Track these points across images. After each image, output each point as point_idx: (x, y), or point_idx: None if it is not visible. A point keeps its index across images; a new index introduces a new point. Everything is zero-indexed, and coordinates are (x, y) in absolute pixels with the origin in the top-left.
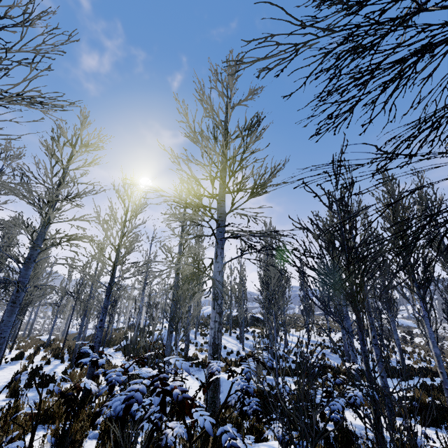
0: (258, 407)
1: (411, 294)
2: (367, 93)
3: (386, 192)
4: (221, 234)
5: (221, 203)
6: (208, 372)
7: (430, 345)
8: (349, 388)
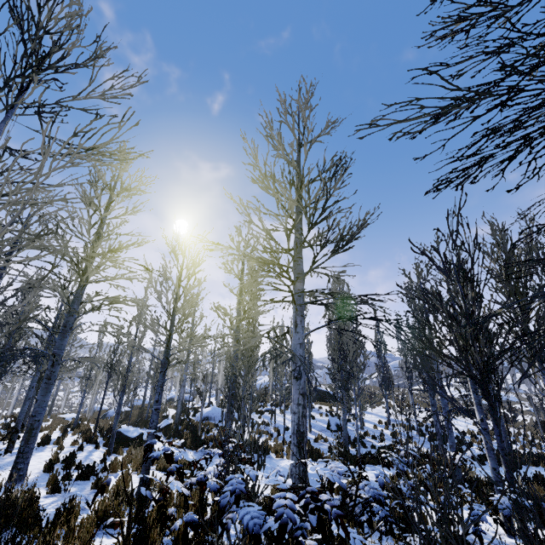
0: (341, 505)
1: (532, 370)
2: (502, 147)
3: (496, 246)
4: (300, 299)
5: (298, 261)
6: (293, 465)
7: (539, 425)
8: (490, 494)
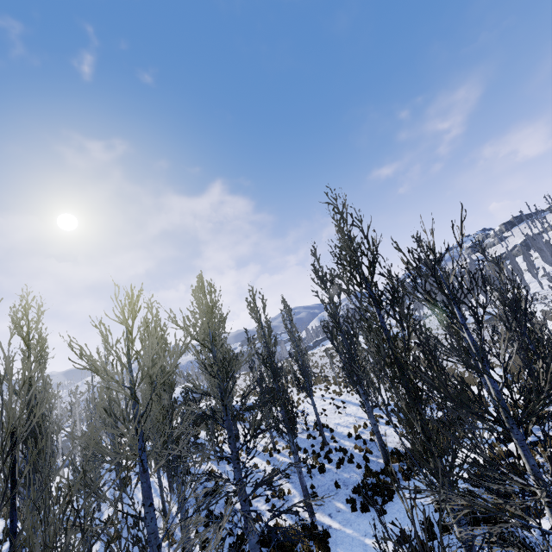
0: None
1: None
2: None
3: None
4: None
5: None
6: None
7: None
8: None
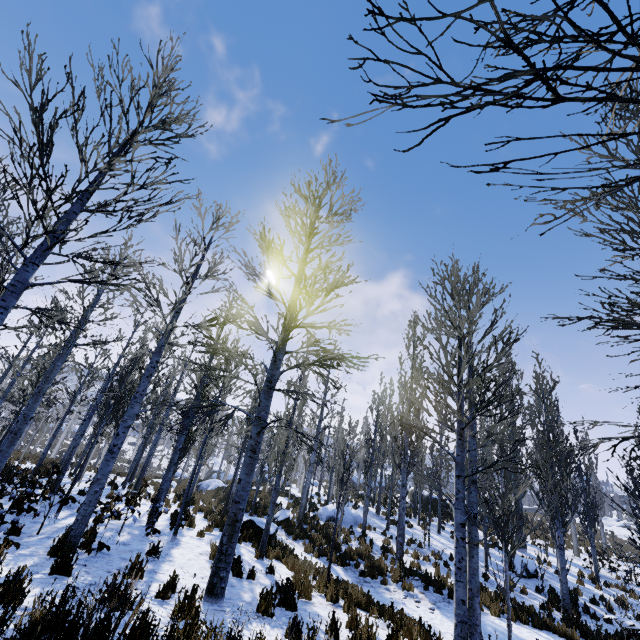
0: None
1: None
2: None
3: None
4: None
5: None
6: None
7: None
8: None
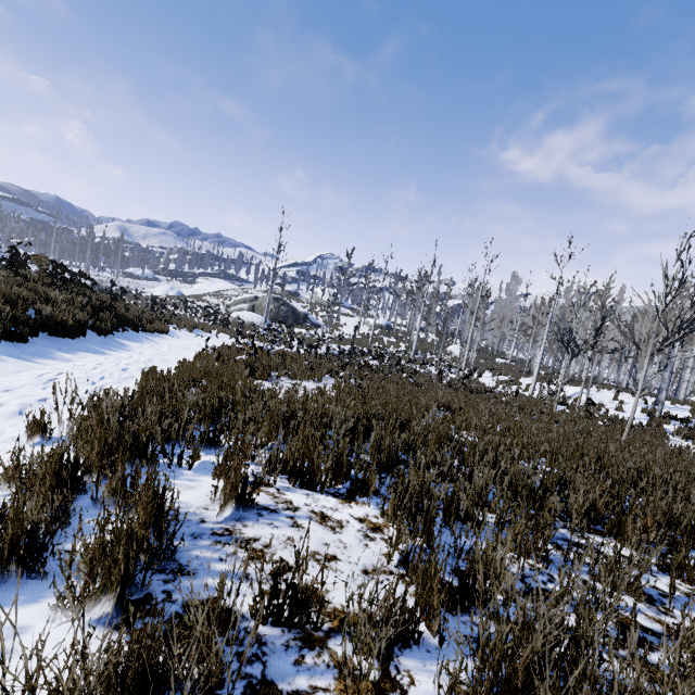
0: None
1: None
2: None
3: None
4: None
5: None
6: None
7: None
8: None
